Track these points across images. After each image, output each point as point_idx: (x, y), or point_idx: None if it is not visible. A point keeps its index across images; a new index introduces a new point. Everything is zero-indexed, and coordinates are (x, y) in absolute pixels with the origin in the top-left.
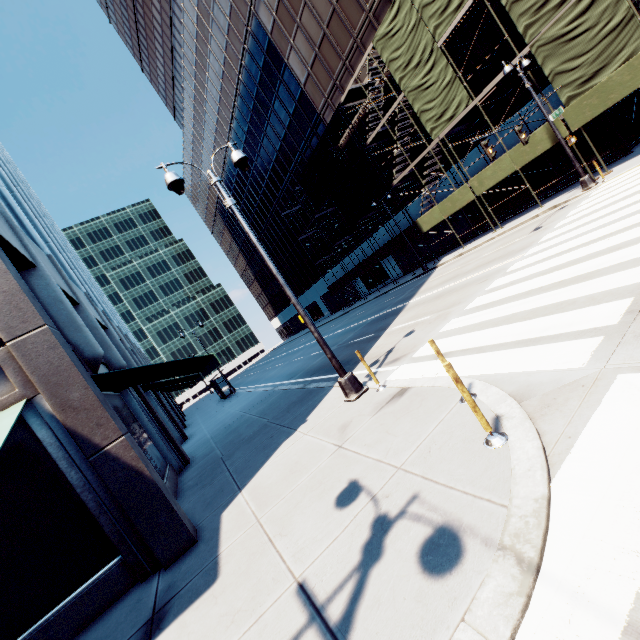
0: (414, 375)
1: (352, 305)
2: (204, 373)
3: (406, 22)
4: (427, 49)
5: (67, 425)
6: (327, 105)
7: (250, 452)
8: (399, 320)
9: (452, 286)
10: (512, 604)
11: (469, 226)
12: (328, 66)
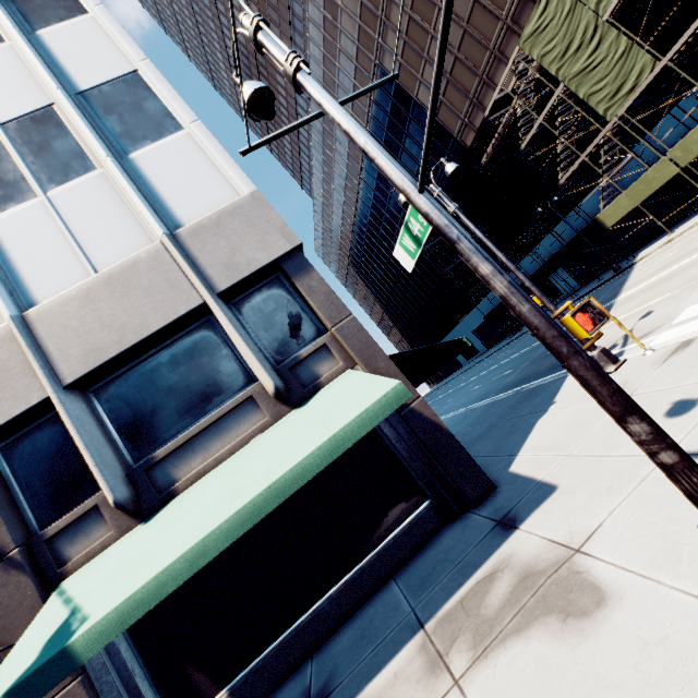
0: (691, 330)
1: (516, 333)
2: (414, 385)
3: (558, 11)
4: (589, 28)
5: None
6: (464, 126)
7: (494, 441)
8: (615, 314)
9: (682, 265)
10: None
11: (670, 209)
12: (462, 87)
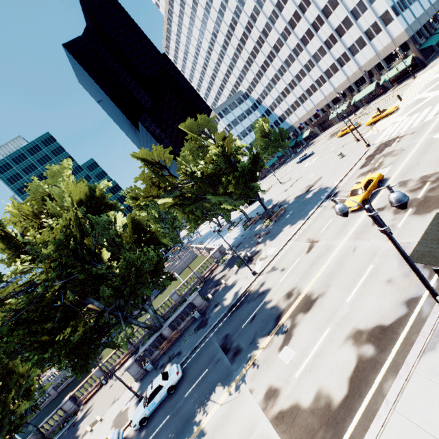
0: None
1: None
2: None
3: None
4: None
5: (415, 56)
6: None
7: None
8: None
9: None
10: (429, 70)
11: None
12: None
